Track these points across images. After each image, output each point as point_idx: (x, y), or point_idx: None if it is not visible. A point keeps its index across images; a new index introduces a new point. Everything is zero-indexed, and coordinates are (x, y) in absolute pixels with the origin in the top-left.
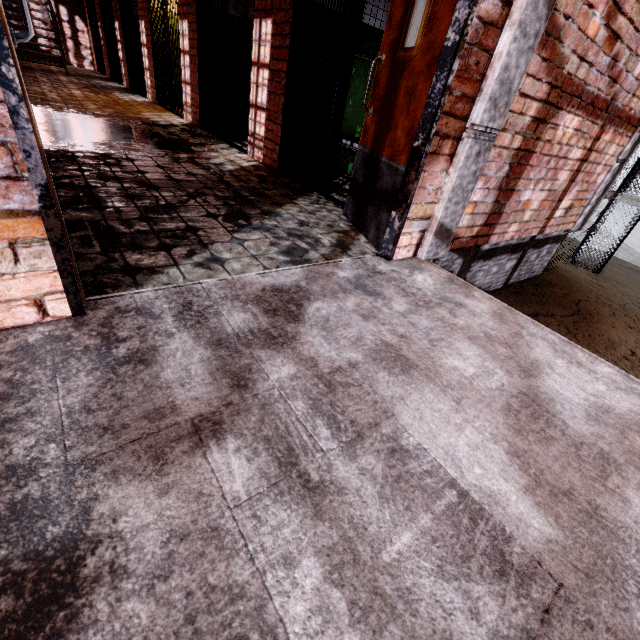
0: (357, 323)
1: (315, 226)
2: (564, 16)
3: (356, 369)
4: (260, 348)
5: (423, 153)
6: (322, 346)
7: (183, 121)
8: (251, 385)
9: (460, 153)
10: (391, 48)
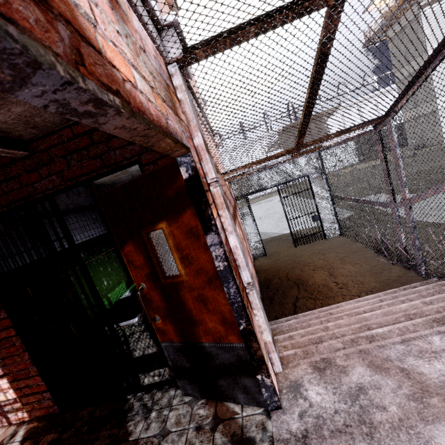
0: None
1: None
2: None
3: None
4: None
5: (252, 329)
6: None
7: None
8: None
9: (253, 300)
10: (149, 278)
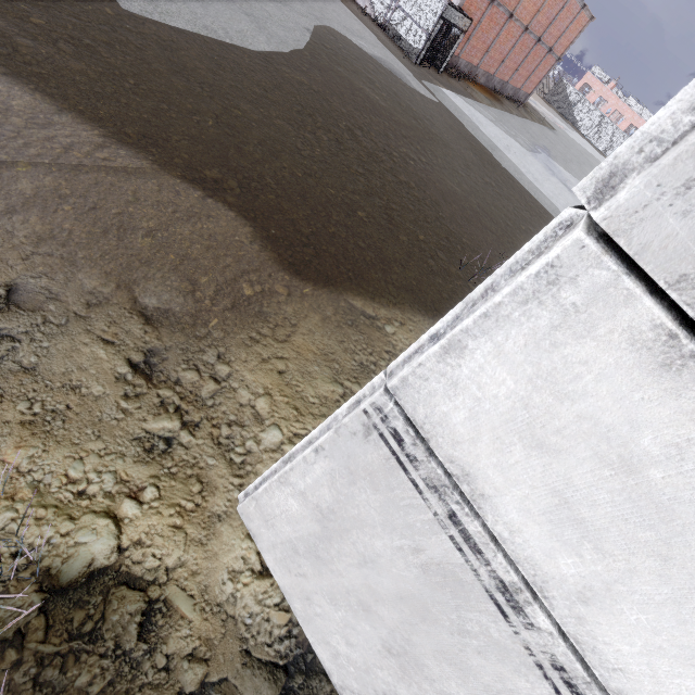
0: None
1: None
2: None
3: None
4: None
5: None
6: None
7: None
8: None
9: None
10: None
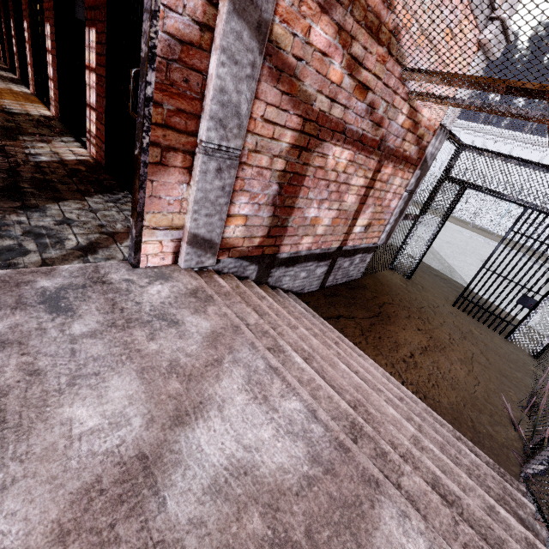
0: None
1: (79, 225)
2: (294, 57)
3: None
4: None
5: (140, 162)
6: None
7: (47, 113)
8: None
9: (196, 167)
10: None
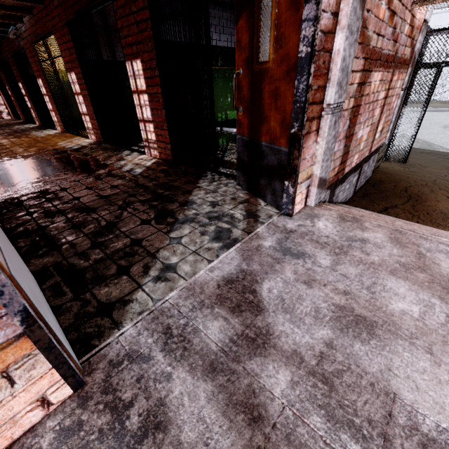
0: (306, 293)
1: (223, 203)
2: (366, 11)
3: (335, 349)
4: (248, 359)
5: (301, 136)
6: (294, 333)
7: (89, 141)
8: (264, 413)
9: (323, 126)
10: (246, 63)
